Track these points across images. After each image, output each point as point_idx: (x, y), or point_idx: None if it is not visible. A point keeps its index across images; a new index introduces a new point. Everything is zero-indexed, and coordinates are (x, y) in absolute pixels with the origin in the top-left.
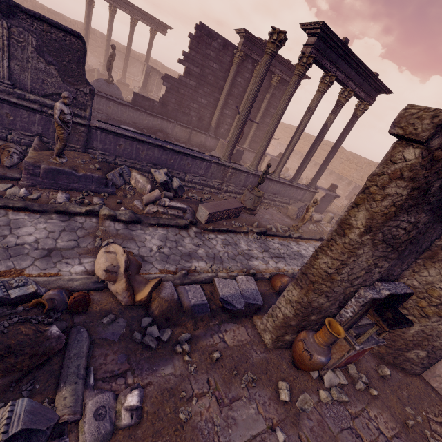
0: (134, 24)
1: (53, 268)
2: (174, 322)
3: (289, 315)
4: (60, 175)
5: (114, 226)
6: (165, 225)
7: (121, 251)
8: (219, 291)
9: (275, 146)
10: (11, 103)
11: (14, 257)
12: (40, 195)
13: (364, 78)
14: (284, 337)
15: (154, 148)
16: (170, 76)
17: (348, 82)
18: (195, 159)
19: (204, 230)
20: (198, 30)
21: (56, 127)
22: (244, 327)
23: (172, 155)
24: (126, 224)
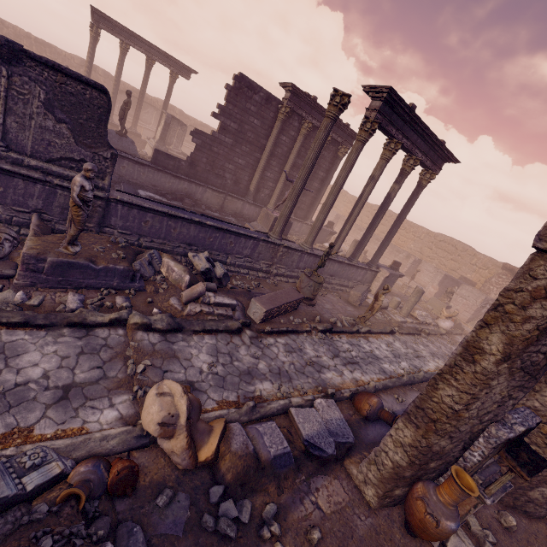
0: (150, 65)
1: (74, 420)
2: (252, 488)
3: (400, 464)
4: (72, 270)
5: (148, 338)
6: (212, 331)
7: (180, 391)
8: (301, 429)
9: (317, 210)
10: (2, 170)
11: (16, 406)
12: (43, 298)
13: (430, 146)
14: (393, 492)
15: (190, 224)
16: (202, 131)
17: (414, 150)
18: (240, 236)
19: (259, 333)
20: (237, 81)
21: (71, 207)
22: (337, 478)
23: (211, 233)
24: (163, 334)
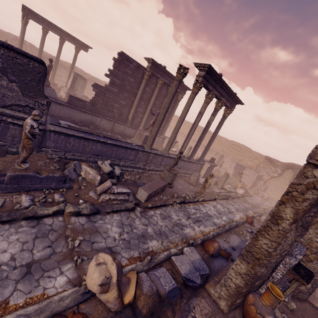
0: (62, 42)
1: (37, 288)
2: (157, 315)
3: (240, 285)
4: (24, 179)
5: (78, 221)
6: (118, 211)
7: (111, 260)
8: (180, 270)
9: None
10: None
11: None
12: (4, 201)
13: (229, 95)
14: (235, 301)
15: (97, 143)
16: (99, 85)
17: (221, 98)
18: (127, 149)
19: (145, 208)
20: (120, 56)
21: (24, 139)
22: (203, 298)
23: (110, 148)
24: (88, 217)
